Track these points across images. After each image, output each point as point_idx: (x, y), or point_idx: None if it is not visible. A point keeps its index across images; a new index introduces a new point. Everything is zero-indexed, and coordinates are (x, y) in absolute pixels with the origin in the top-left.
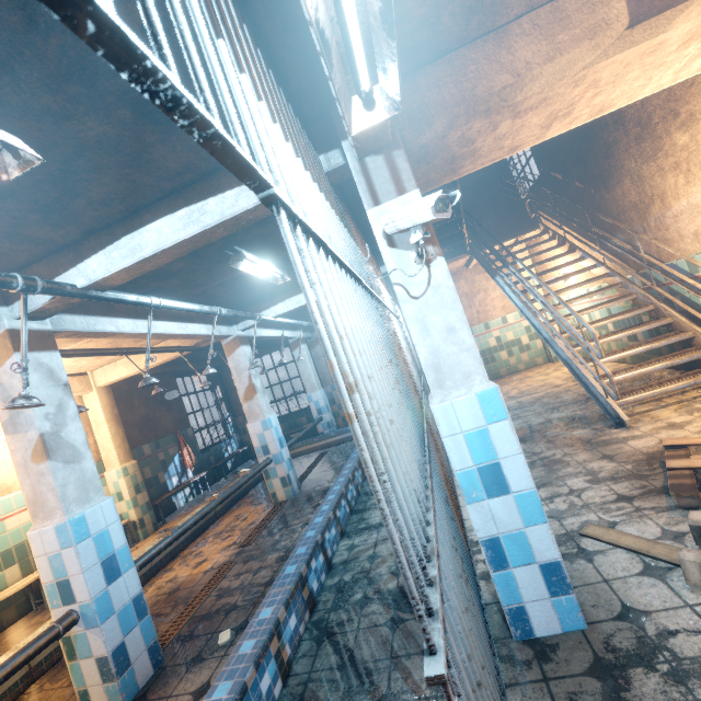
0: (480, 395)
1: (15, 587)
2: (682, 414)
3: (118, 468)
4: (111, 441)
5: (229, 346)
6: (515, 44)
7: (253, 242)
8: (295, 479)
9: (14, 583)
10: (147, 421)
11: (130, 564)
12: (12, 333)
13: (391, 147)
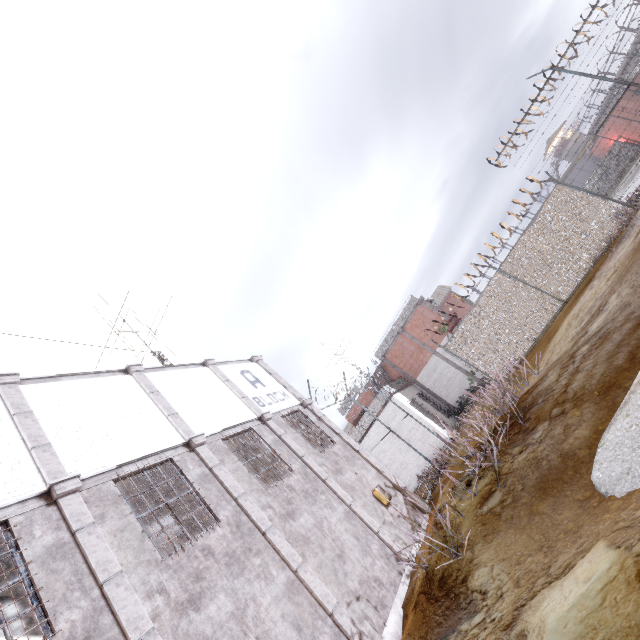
0: None
1: None
2: None
3: None
4: None
5: None
6: None
7: None
8: None
9: None
10: None
11: None
12: None
13: None
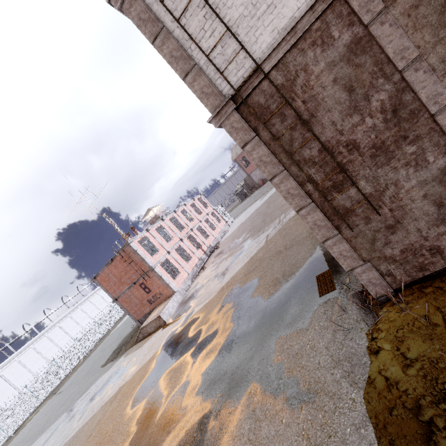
0: None
1: None
2: None
3: None
4: None
5: None
6: None
7: None
8: None
9: None
10: None
11: None
12: None
13: None
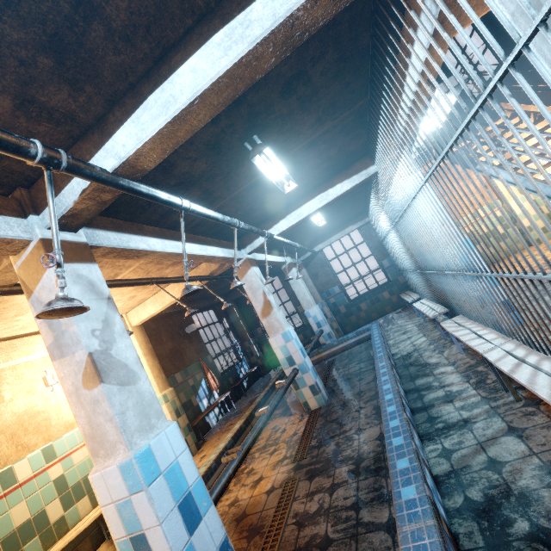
0: None
1: (87, 520)
2: None
3: (159, 396)
4: (149, 373)
5: (240, 269)
6: None
7: (271, 129)
8: (321, 386)
9: (86, 514)
10: (175, 353)
11: (208, 502)
12: (45, 243)
13: None
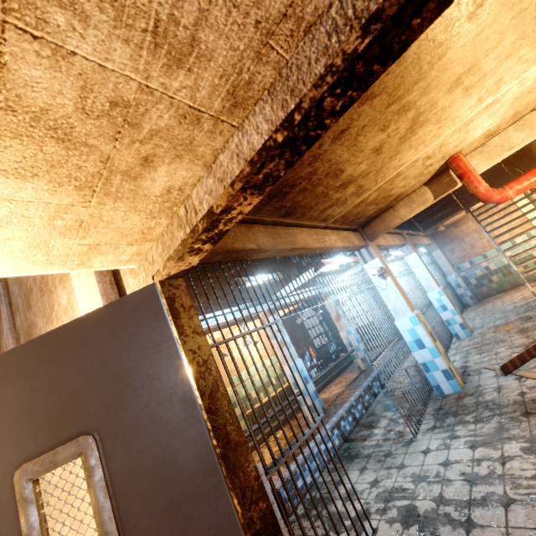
0: (409, 318)
1: (265, 400)
2: None
3: None
4: None
5: (324, 297)
6: (399, 210)
7: None
8: (368, 359)
9: (263, 399)
10: (291, 334)
11: (310, 380)
12: (268, 310)
13: (367, 246)
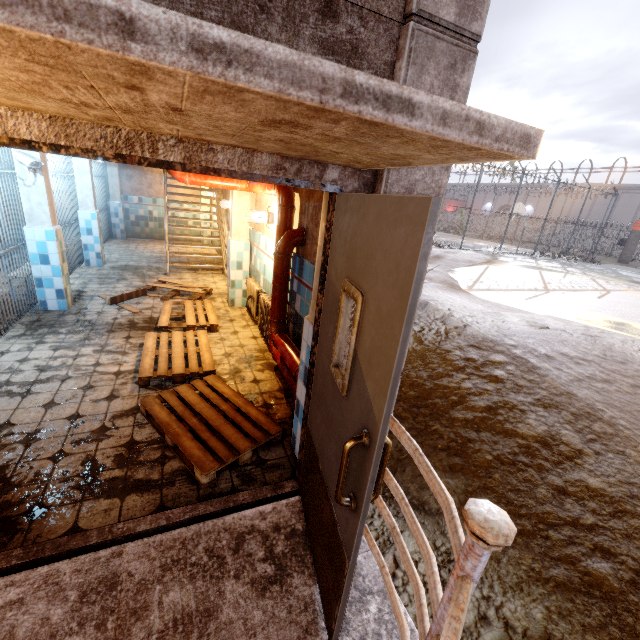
0: (46, 231)
1: None
2: (191, 276)
3: None
4: None
5: None
6: None
7: None
8: None
9: None
10: None
11: None
12: None
13: None
